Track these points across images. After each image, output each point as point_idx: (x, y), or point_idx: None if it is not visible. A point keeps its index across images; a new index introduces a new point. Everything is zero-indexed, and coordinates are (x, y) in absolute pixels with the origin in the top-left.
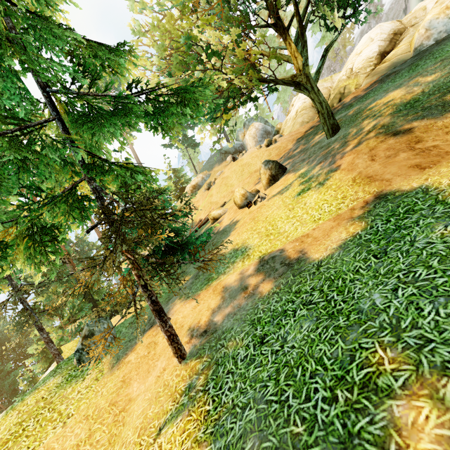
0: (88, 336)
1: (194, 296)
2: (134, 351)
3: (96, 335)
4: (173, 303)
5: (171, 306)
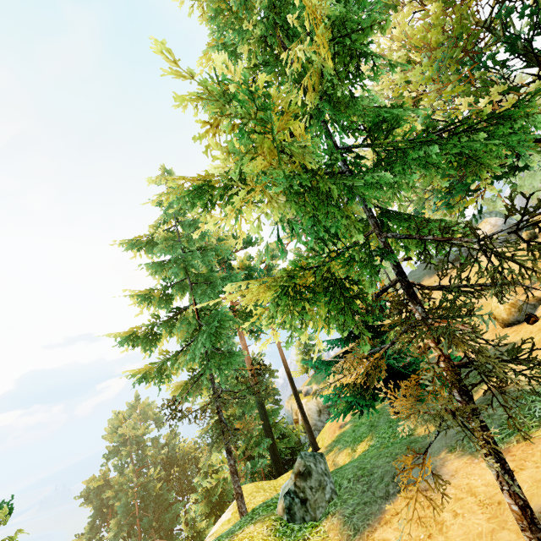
0: (304, 474)
1: None
2: (389, 525)
3: (313, 476)
4: (437, 456)
5: (436, 461)
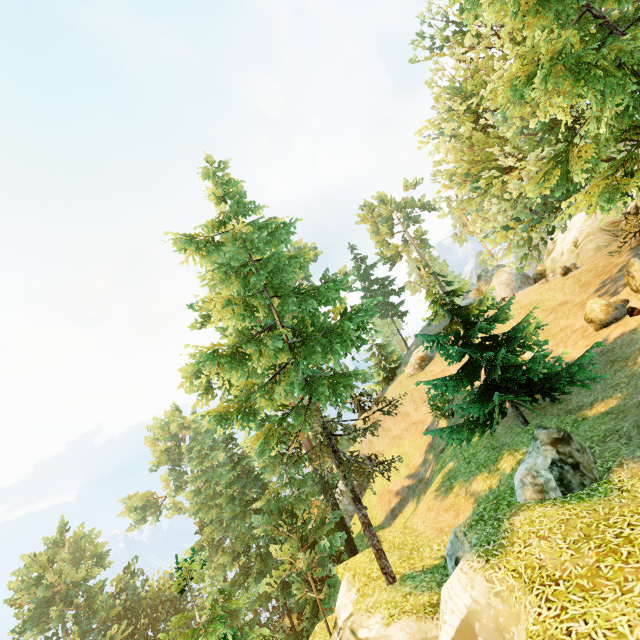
0: (564, 439)
1: None
2: None
3: (573, 439)
4: None
5: None
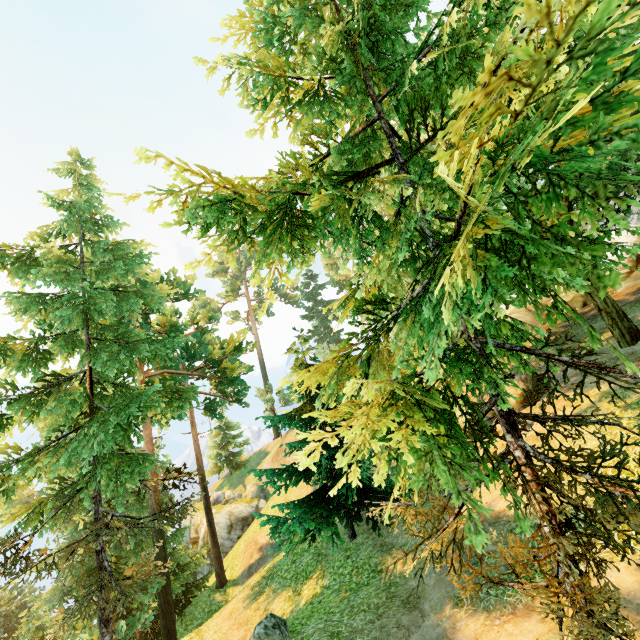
0: None
1: (513, 605)
2: None
3: None
4: (442, 614)
5: (443, 622)
